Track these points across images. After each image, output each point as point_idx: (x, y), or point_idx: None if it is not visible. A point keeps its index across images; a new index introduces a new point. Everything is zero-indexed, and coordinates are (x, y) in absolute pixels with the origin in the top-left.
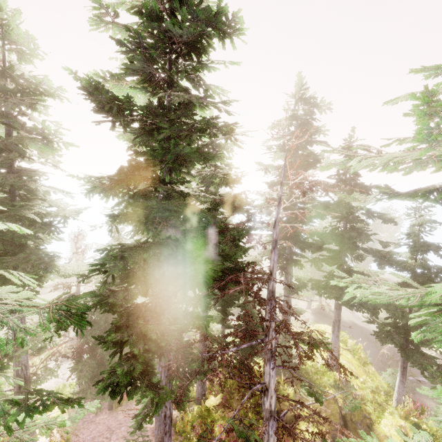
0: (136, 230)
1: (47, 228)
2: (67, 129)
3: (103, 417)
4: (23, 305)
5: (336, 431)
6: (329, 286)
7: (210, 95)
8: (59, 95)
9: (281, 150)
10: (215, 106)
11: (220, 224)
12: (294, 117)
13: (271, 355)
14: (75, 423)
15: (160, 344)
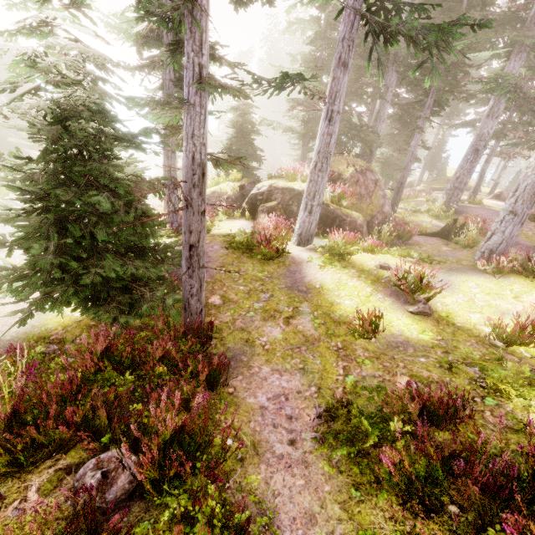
0: None
1: None
2: None
3: None
4: None
5: None
6: None
7: None
8: None
9: None
10: None
11: None
12: None
13: None
14: None
15: None
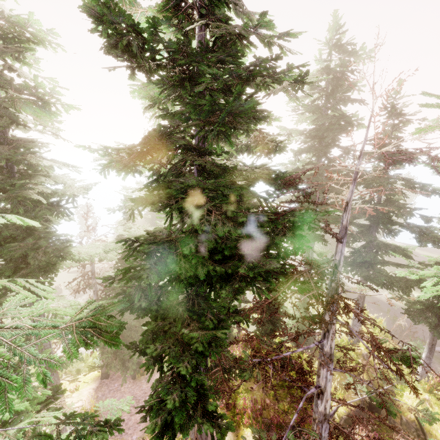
0: (179, 223)
1: (55, 209)
2: (64, 88)
3: (128, 386)
4: (39, 326)
5: (397, 434)
6: (355, 263)
7: (268, 23)
8: (50, 42)
9: (309, 112)
10: (267, 42)
11: (273, 206)
12: (327, 70)
13: (330, 358)
14: (102, 392)
15: (204, 352)
